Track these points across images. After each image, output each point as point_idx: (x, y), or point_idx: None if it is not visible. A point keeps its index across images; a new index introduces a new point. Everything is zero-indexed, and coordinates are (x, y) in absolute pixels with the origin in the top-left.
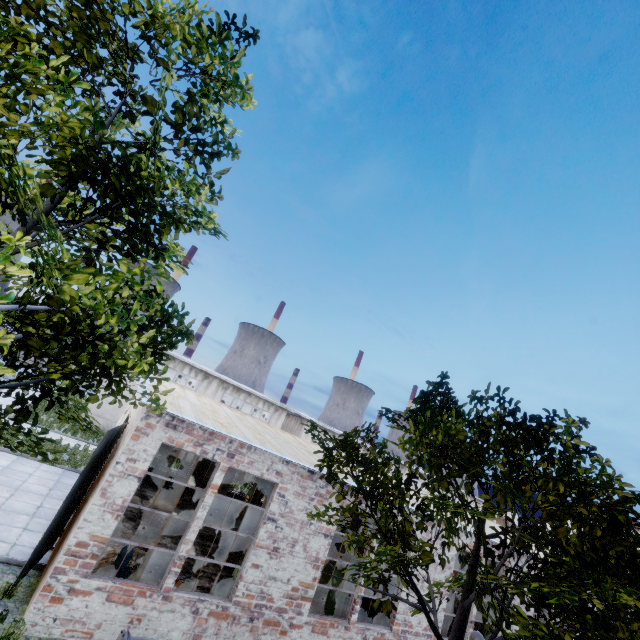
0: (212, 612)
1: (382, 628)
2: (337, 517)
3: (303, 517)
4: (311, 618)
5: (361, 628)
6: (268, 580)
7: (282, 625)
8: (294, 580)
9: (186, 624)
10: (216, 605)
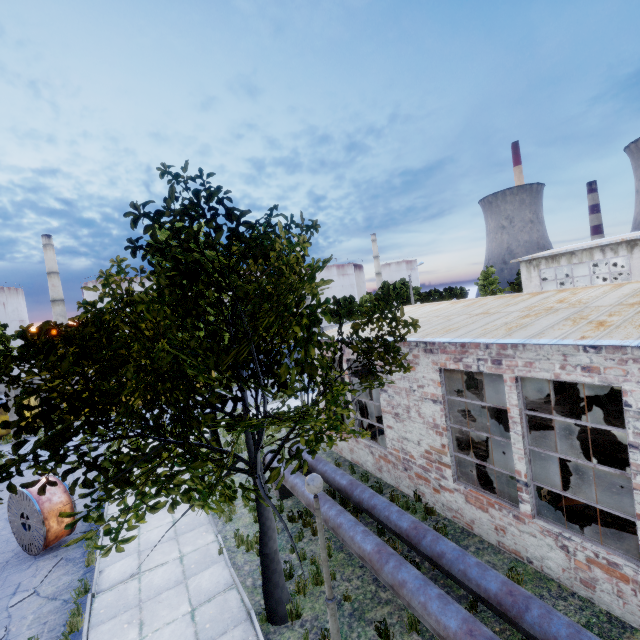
0: (380, 456)
1: (617, 555)
2: (437, 380)
3: (404, 385)
4: (459, 486)
5: (547, 529)
6: (403, 440)
7: (432, 483)
8: (423, 443)
9: (371, 459)
10: (380, 451)
